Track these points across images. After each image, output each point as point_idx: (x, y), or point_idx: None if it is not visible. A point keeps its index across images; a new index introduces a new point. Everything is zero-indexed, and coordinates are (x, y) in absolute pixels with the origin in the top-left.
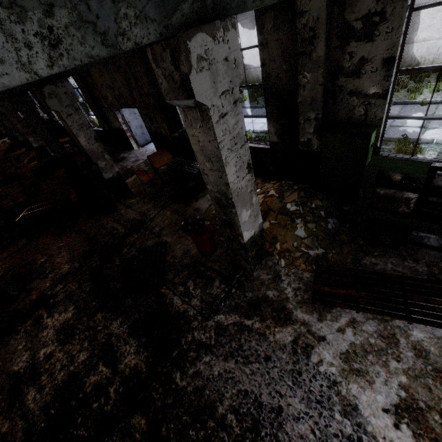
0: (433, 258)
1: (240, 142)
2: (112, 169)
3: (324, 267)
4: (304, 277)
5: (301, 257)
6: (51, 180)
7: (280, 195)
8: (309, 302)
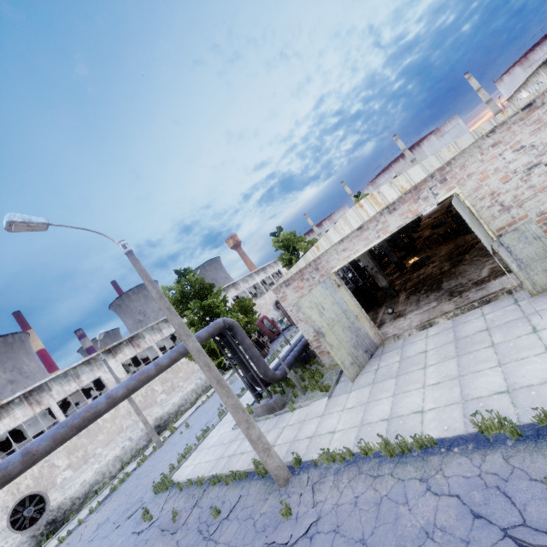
0: None
1: None
2: None
3: None
4: None
5: None
6: None
7: None
8: None
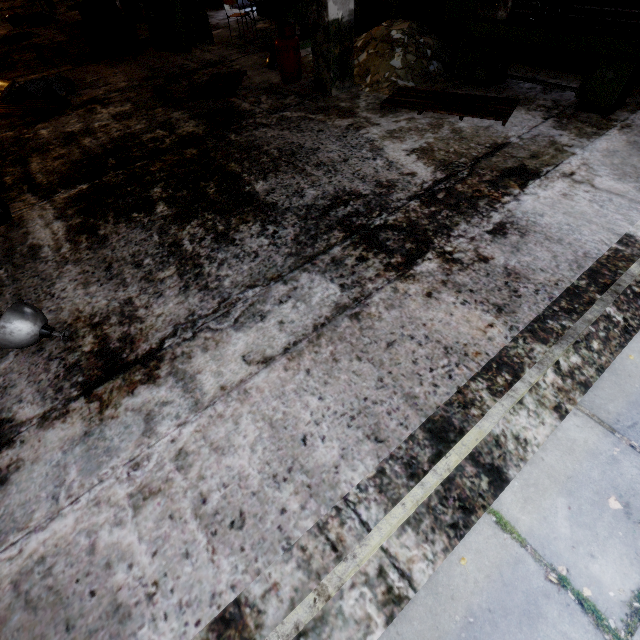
0: (517, 93)
1: None
2: None
3: (406, 89)
4: (382, 98)
5: (388, 87)
6: None
7: (389, 24)
8: (377, 109)
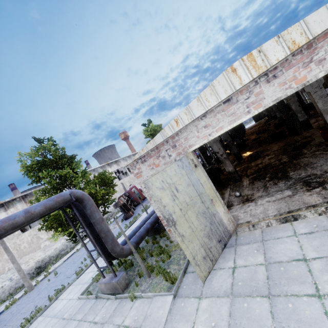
0: None
1: (324, 96)
2: (304, 117)
3: None
4: None
5: None
6: (280, 129)
7: None
8: None
